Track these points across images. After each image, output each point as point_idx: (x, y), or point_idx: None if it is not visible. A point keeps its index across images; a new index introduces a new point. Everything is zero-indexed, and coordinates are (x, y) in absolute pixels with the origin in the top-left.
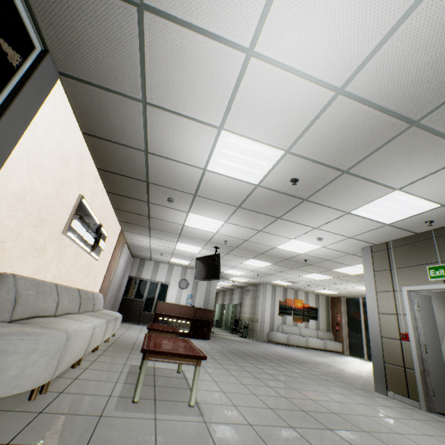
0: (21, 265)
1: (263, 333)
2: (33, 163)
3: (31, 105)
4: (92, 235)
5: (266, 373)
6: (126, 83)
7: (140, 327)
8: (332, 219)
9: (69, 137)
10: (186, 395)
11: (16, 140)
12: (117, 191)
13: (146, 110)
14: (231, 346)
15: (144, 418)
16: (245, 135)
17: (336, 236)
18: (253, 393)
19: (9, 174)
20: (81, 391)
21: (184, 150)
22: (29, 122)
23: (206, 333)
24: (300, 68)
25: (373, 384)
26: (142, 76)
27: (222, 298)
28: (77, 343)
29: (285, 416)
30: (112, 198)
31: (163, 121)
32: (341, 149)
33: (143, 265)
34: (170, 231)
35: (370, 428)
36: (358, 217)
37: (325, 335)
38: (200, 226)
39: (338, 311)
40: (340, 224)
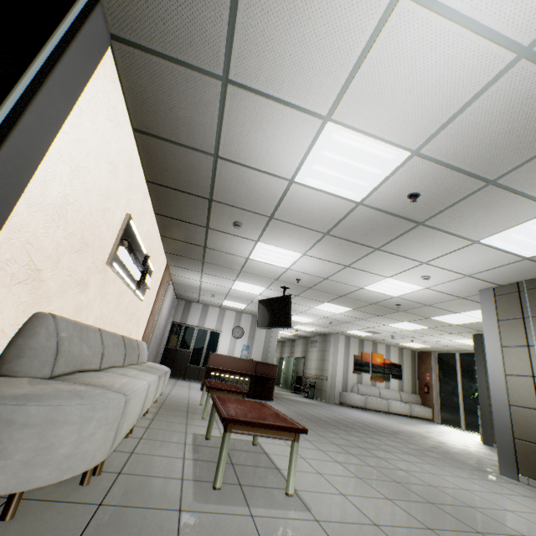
0: (59, 304)
1: (335, 394)
2: (76, 164)
3: (77, 77)
4: (138, 268)
5: (358, 446)
6: (203, 50)
7: (187, 383)
8: (451, 250)
9: (118, 133)
10: (276, 478)
11: (57, 126)
12: (169, 213)
13: (225, 93)
14: (300, 410)
15: (236, 514)
16: (359, 128)
17: (449, 273)
18: (356, 475)
19: (48, 175)
20: (144, 472)
21: (268, 153)
22: (74, 103)
23: (268, 393)
24: (472, 14)
25: (491, 463)
26: (228, 38)
27: (280, 350)
28: (134, 407)
29: (412, 511)
30: (162, 222)
31: (247, 109)
32: (496, 148)
33: (189, 308)
34: (229, 266)
35: (528, 531)
36: (488, 248)
37: (410, 398)
38: (269, 259)
39: (428, 369)
40: (460, 257)
